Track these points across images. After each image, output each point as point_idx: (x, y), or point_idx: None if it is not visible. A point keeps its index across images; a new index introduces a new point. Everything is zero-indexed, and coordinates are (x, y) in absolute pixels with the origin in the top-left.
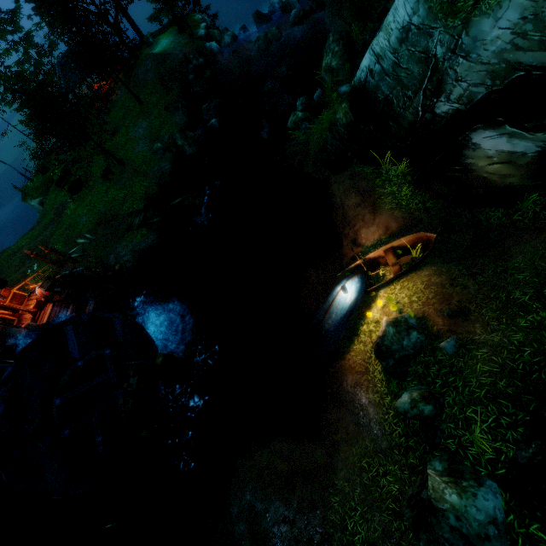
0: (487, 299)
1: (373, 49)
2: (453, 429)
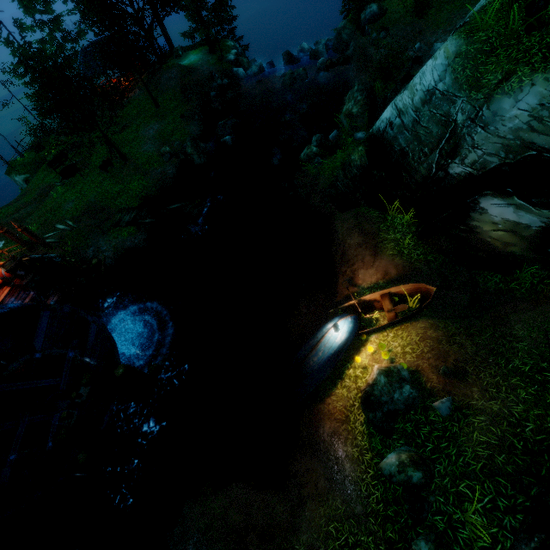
0: (485, 363)
1: (396, 104)
2: (442, 504)
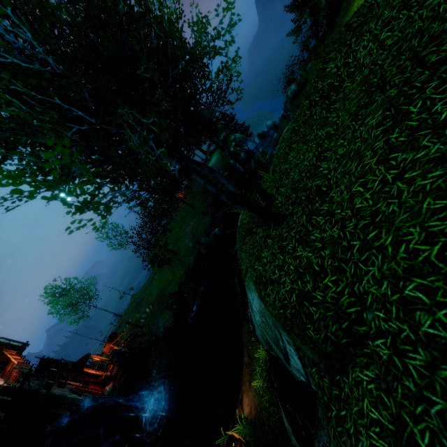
0: None
1: None
2: None
